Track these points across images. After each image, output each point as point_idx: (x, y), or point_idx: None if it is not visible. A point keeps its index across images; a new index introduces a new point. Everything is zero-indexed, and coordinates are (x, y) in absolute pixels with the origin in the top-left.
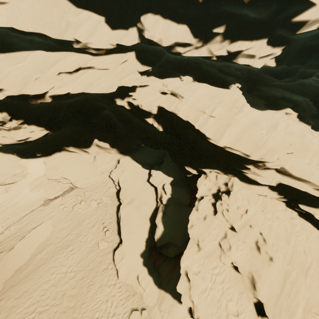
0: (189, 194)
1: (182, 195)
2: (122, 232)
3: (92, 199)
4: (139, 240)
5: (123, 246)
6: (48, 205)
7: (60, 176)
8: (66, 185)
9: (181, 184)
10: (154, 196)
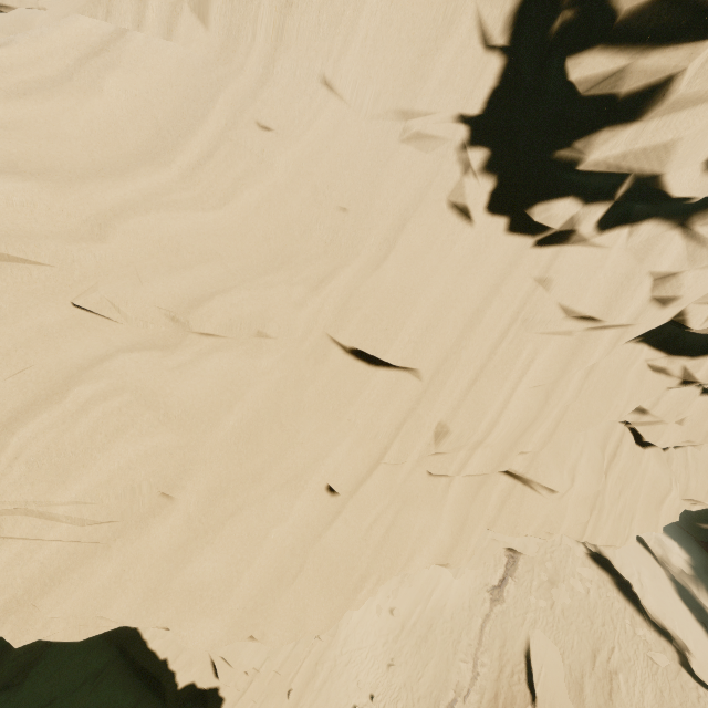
0: (704, 551)
1: (700, 555)
2: (680, 634)
3: (566, 576)
4: (704, 641)
5: (700, 657)
6: (504, 599)
7: (489, 538)
8: (498, 551)
9: (677, 532)
10: (652, 558)
